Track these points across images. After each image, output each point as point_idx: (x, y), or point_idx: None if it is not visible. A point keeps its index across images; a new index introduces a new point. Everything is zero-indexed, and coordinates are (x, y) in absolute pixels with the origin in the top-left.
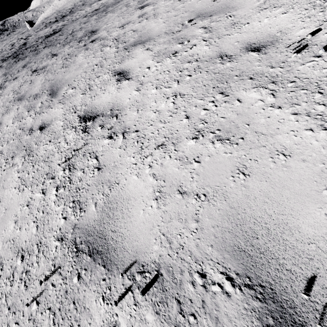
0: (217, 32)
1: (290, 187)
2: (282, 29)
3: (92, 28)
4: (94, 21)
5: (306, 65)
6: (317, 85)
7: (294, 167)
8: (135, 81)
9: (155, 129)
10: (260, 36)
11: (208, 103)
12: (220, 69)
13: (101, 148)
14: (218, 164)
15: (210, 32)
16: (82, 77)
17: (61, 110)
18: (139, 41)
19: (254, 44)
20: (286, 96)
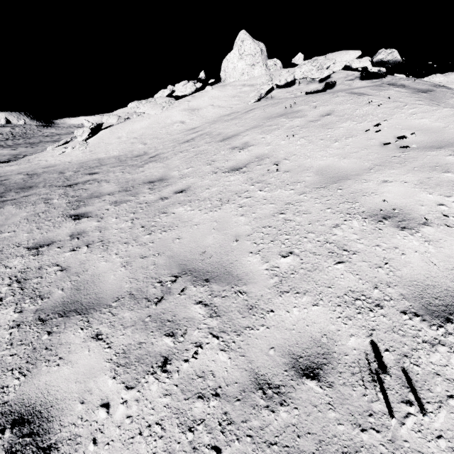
0: (230, 318)
1: None
2: (325, 331)
3: None
4: None
5: (408, 426)
6: None
7: None
8: None
9: None
10: (301, 339)
11: None
12: (274, 428)
13: None
14: None
15: (218, 317)
16: None
17: None
18: (76, 302)
19: (301, 357)
20: None
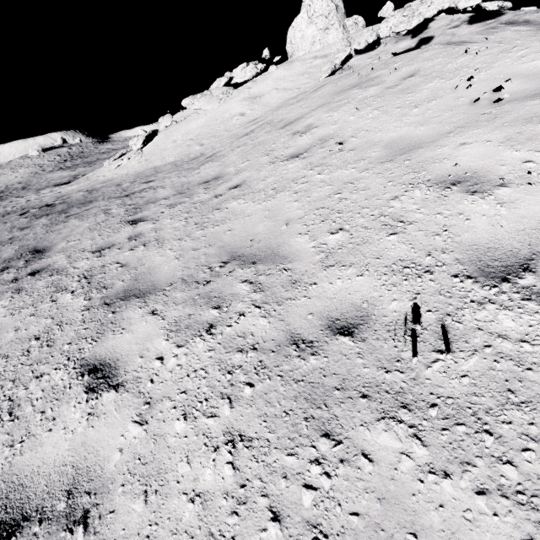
0: (273, 292)
1: None
2: (367, 298)
3: (36, 242)
4: (42, 228)
5: (434, 368)
6: (472, 412)
7: None
8: (133, 394)
9: None
10: (341, 306)
11: (309, 468)
12: (303, 370)
13: None
14: None
15: (262, 292)
16: None
17: None
18: (135, 289)
19: (338, 320)
20: (441, 441)
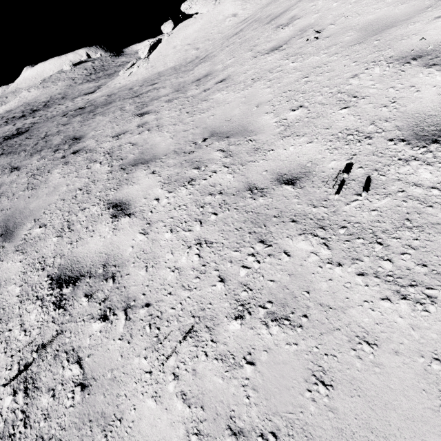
0: (239, 157)
1: (395, 406)
2: (311, 159)
3: (74, 133)
4: (77, 123)
5: (352, 205)
6: (372, 232)
7: (388, 366)
8: (140, 219)
9: (176, 300)
10: (290, 166)
11: (247, 258)
12: (252, 206)
13: (89, 340)
14: (283, 366)
15: (231, 157)
16: (57, 208)
17: (18, 264)
18: (141, 159)
19: (286, 175)
20: (342, 247)
